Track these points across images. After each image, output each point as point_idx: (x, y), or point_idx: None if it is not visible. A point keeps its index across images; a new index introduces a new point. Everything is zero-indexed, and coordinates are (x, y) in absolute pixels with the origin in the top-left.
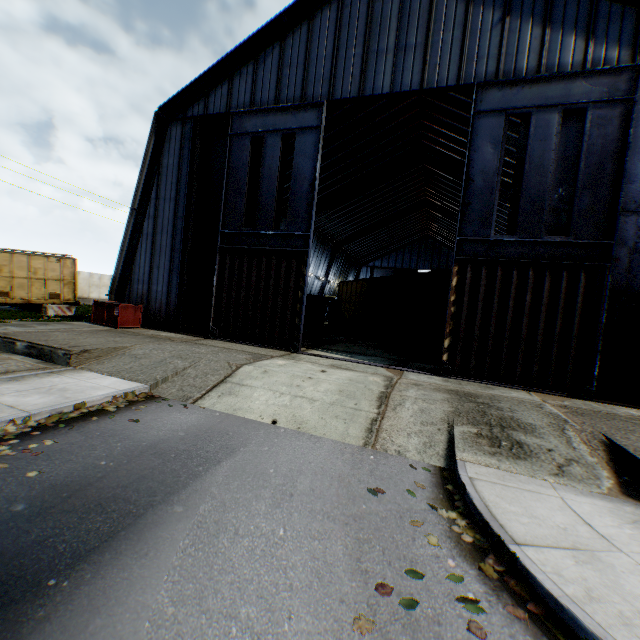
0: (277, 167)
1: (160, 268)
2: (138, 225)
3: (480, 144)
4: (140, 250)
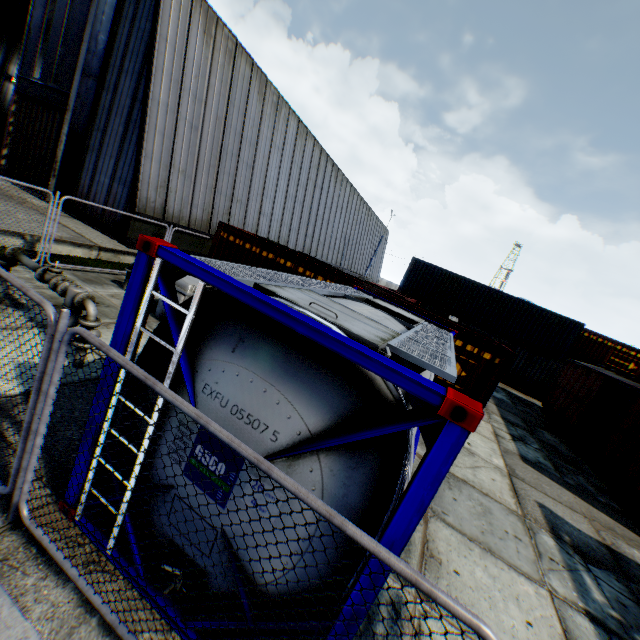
0: None
1: None
2: None
3: (39, 5)
4: None
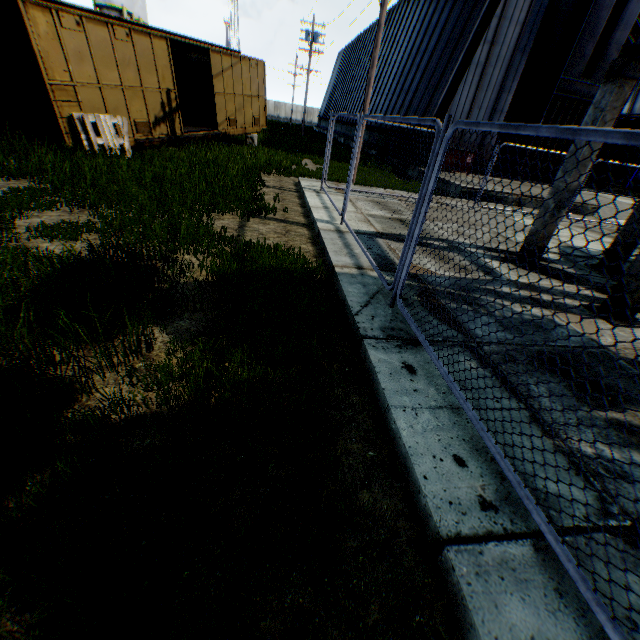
0: (636, 16)
1: (482, 109)
2: (468, 51)
3: None
4: (463, 84)
